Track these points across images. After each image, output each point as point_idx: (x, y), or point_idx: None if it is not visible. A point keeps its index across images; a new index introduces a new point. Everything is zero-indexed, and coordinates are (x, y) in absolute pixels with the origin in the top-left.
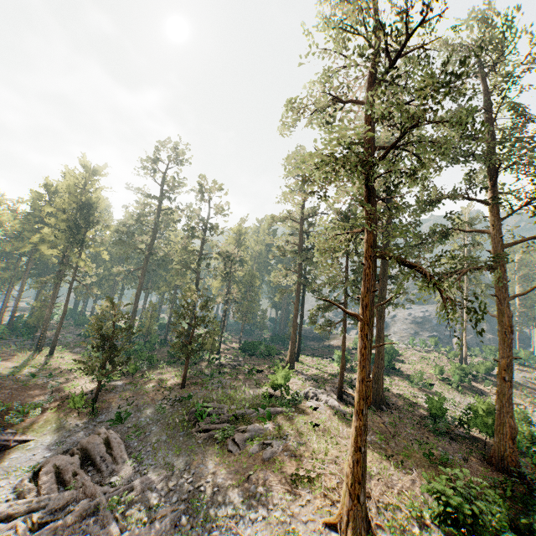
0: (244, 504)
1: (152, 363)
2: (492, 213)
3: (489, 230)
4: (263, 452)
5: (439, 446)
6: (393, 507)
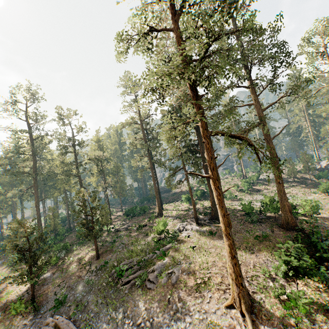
0: (174, 320)
1: (67, 248)
2: (252, 93)
3: (252, 103)
4: (171, 279)
5: (257, 229)
6: (255, 277)
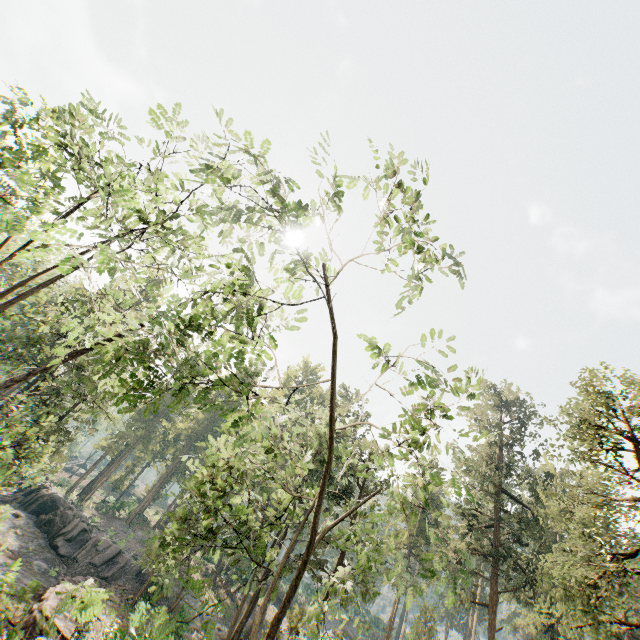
0: None
1: None
2: None
3: None
4: None
5: None
6: None
